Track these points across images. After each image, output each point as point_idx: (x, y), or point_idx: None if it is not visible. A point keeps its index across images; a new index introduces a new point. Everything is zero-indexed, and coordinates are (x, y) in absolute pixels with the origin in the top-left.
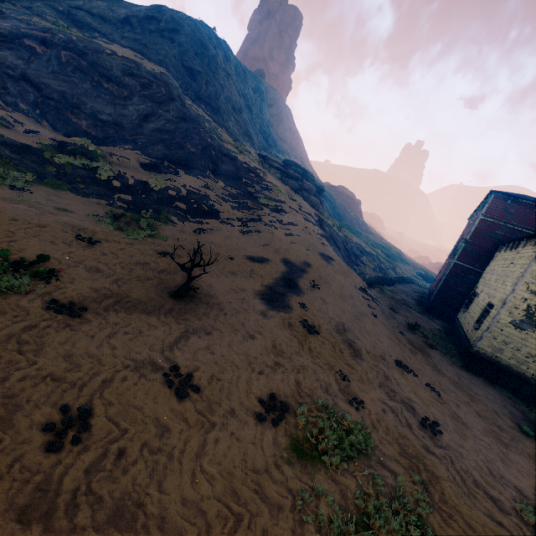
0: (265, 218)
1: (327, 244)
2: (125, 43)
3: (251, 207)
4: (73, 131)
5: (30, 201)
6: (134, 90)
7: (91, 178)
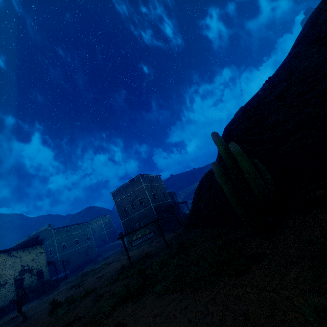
0: None
1: None
2: None
3: None
4: None
5: None
6: None
7: None
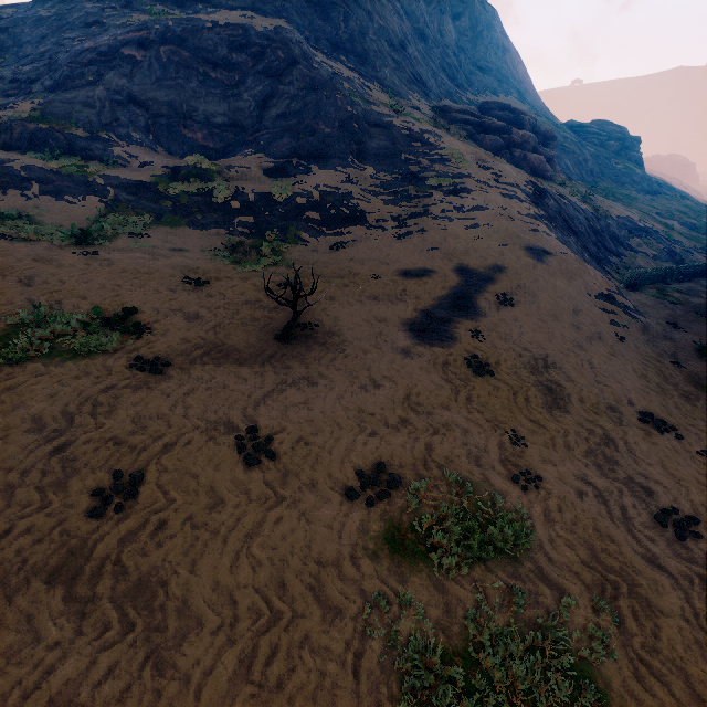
0: (434, 208)
1: (542, 229)
2: (233, 4)
3: (414, 195)
4: (190, 149)
5: (146, 247)
6: (245, 69)
7: (208, 205)
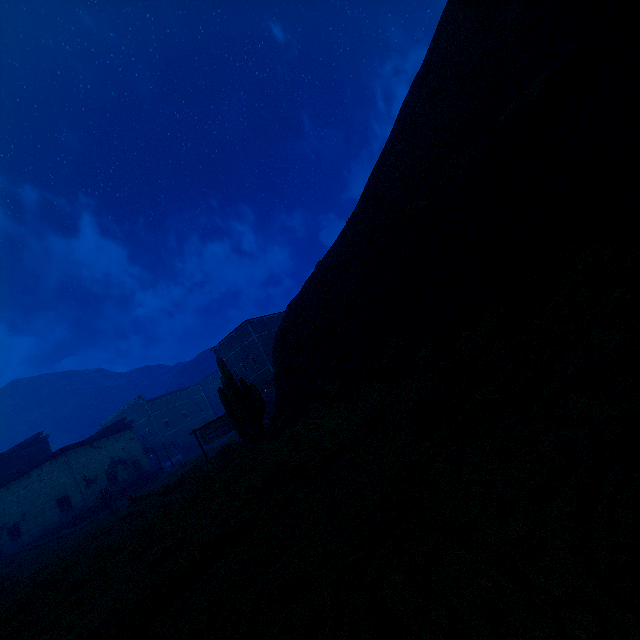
0: None
1: None
2: None
3: None
4: None
5: None
6: None
7: None
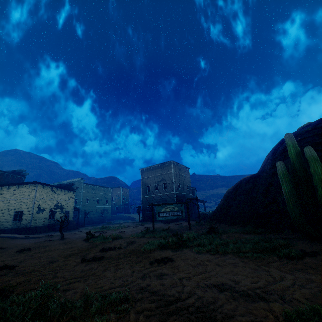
0: None
1: None
2: None
3: None
4: None
5: None
6: None
7: None
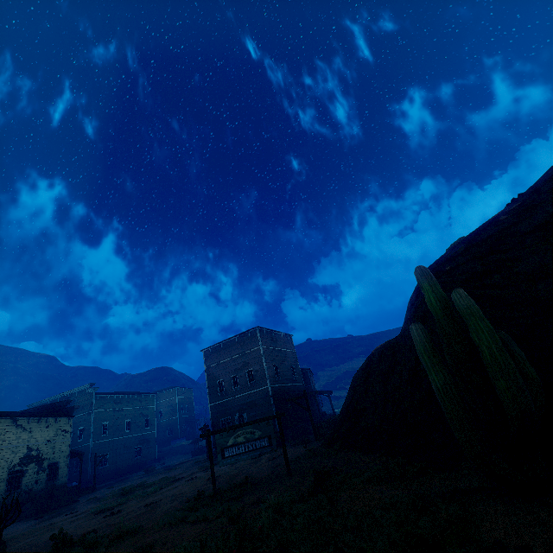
0: None
1: None
2: None
3: None
4: None
5: None
6: None
7: None
